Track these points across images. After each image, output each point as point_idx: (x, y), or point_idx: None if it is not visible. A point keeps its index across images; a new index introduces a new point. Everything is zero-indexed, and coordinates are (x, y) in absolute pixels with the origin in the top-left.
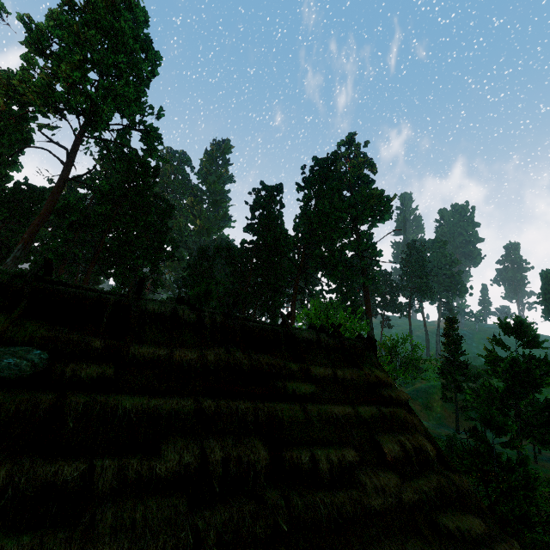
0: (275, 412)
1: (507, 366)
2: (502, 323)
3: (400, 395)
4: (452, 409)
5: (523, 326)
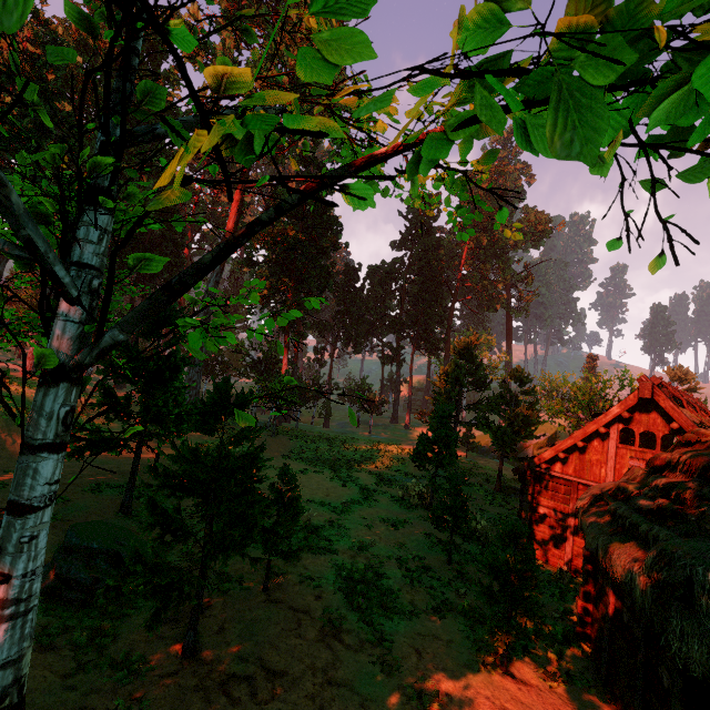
0: None
1: None
2: (670, 371)
3: None
4: None
5: (688, 376)
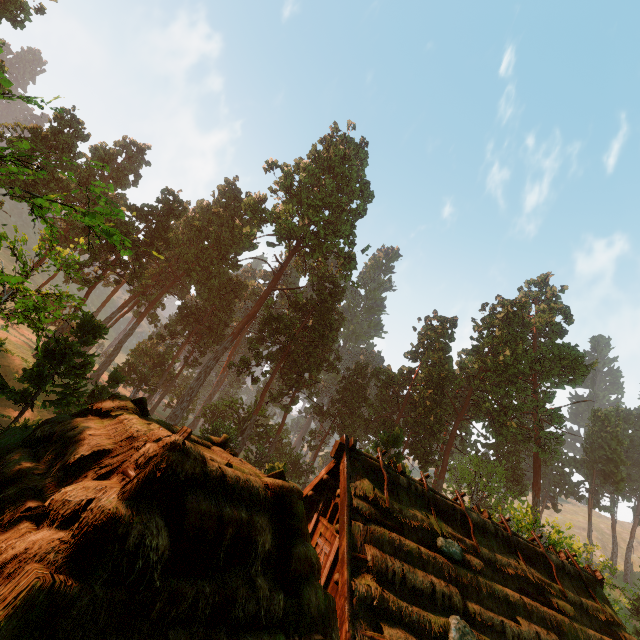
0: (558, 621)
1: None
2: None
3: (632, 639)
4: None
5: None
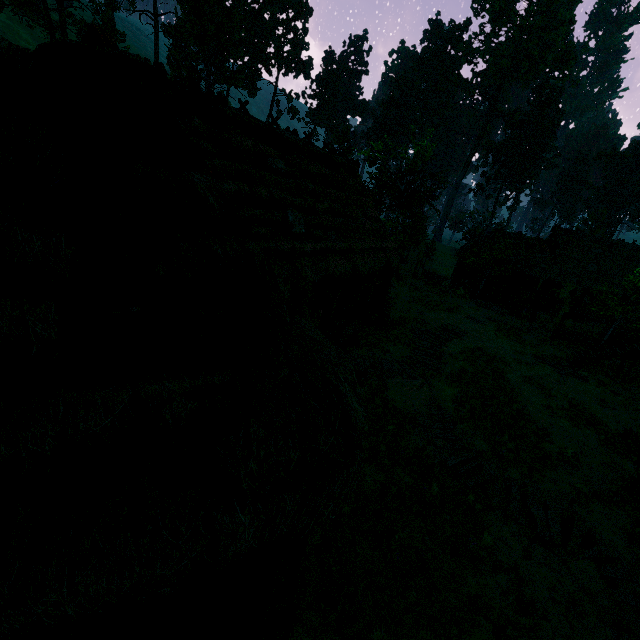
0: None
1: None
2: None
3: None
4: None
5: None
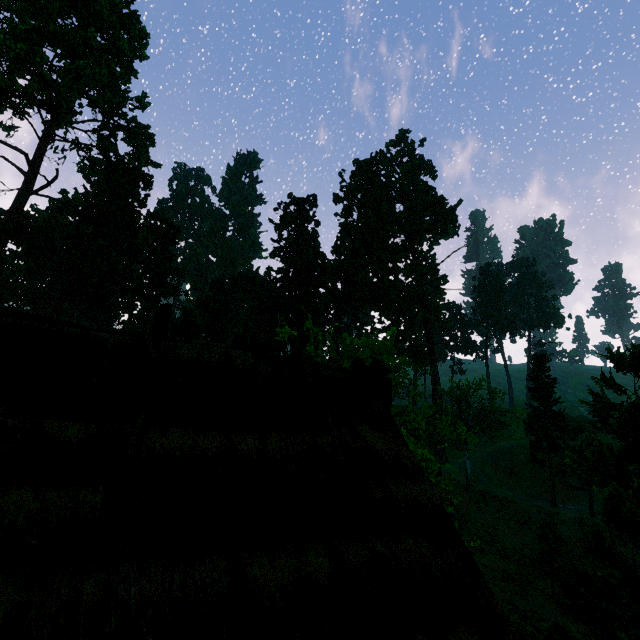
0: None
1: (625, 416)
2: (613, 355)
3: (418, 497)
4: (545, 474)
5: None
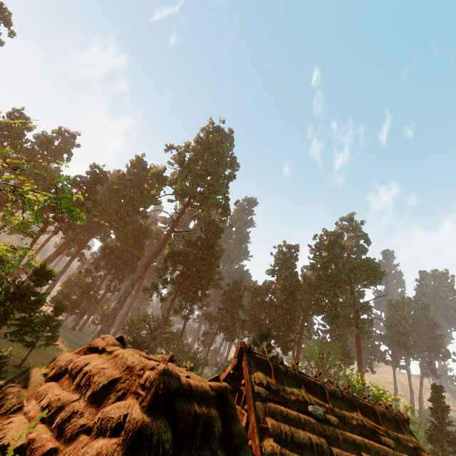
0: (386, 451)
1: None
2: None
3: None
4: None
5: None
